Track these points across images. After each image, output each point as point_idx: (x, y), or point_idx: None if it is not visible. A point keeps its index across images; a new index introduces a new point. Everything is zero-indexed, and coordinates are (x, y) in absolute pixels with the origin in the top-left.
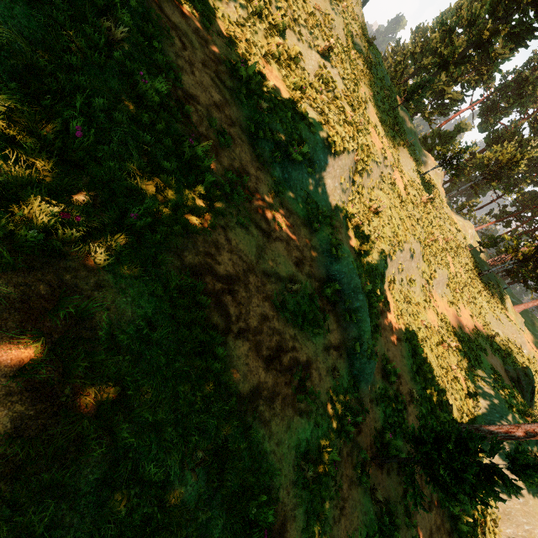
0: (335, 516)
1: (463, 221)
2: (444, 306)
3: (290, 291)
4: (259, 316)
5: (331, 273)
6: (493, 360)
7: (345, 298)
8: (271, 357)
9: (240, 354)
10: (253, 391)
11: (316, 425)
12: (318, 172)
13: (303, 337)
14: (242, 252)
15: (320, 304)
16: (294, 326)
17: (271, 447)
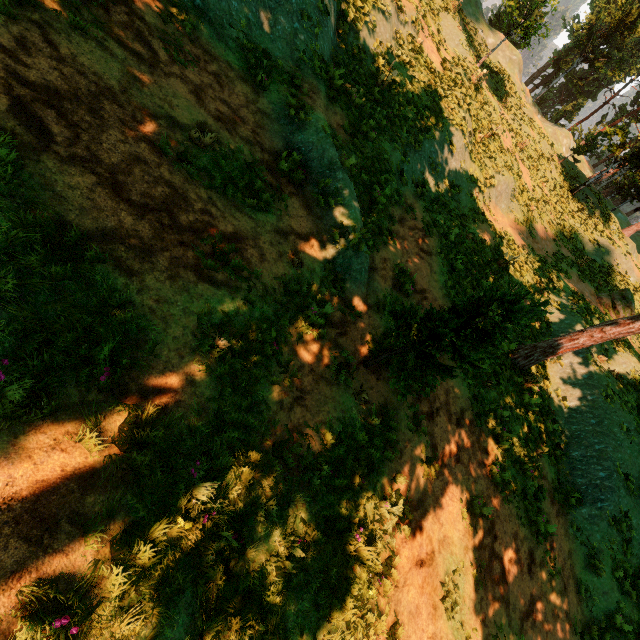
0: (284, 403)
1: (555, 129)
2: (508, 223)
3: (199, 144)
4: (124, 154)
5: (294, 147)
6: (580, 285)
7: (318, 178)
8: (151, 207)
9: (75, 184)
10: (104, 232)
11: (249, 305)
12: (258, 2)
13: (230, 206)
14: (87, 69)
15: (272, 181)
16: (208, 188)
17: (143, 301)
